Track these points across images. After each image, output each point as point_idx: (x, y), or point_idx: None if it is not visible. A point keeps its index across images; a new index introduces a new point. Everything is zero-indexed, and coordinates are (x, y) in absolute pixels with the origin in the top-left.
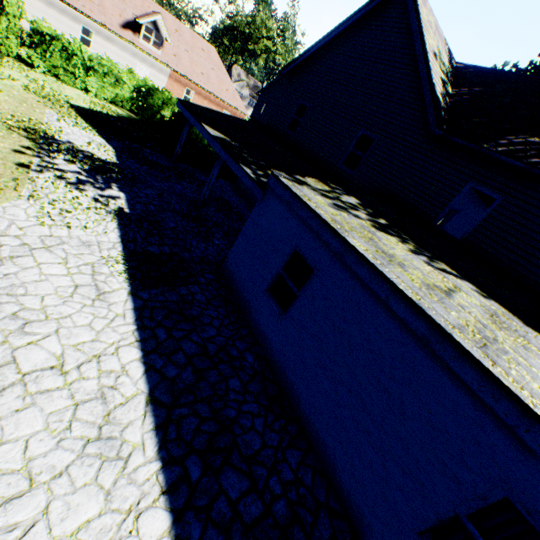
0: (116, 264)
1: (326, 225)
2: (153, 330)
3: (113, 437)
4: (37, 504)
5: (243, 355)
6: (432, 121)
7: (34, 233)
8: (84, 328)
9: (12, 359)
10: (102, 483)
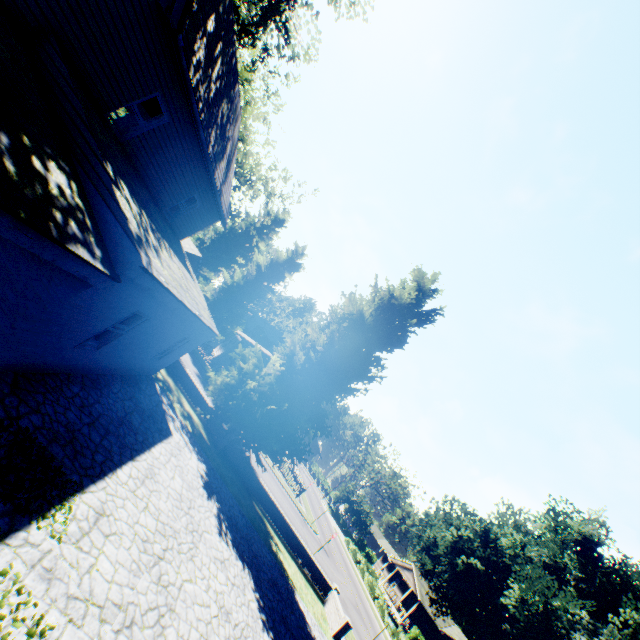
0: (57, 522)
1: (176, 299)
2: (101, 465)
3: (150, 472)
4: (170, 489)
5: (77, 394)
6: (181, 2)
7: (82, 639)
8: (128, 509)
9: (157, 531)
10: (159, 472)
